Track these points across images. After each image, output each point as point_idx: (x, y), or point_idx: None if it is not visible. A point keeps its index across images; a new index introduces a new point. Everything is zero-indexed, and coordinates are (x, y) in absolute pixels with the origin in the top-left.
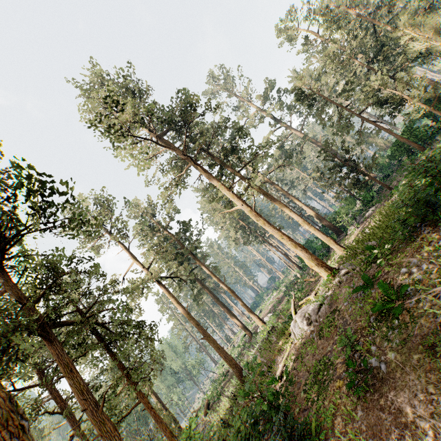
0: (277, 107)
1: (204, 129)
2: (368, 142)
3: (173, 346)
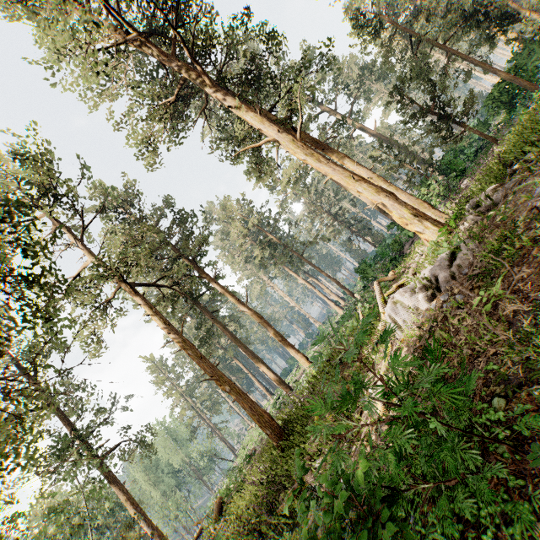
0: (318, 75)
1: (212, 34)
2: (433, 137)
3: (173, 432)
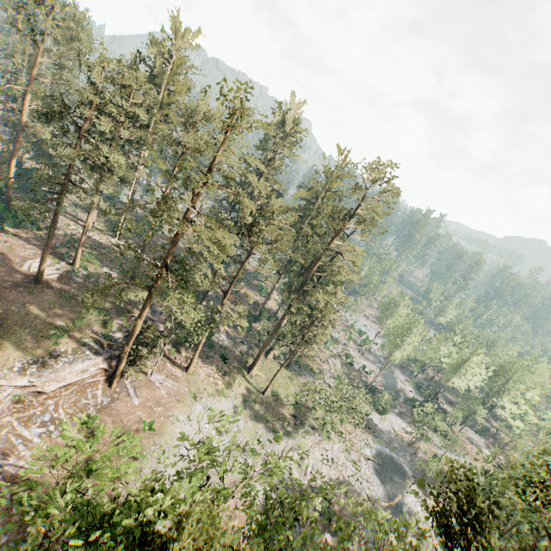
0: None
1: None
2: None
3: None
